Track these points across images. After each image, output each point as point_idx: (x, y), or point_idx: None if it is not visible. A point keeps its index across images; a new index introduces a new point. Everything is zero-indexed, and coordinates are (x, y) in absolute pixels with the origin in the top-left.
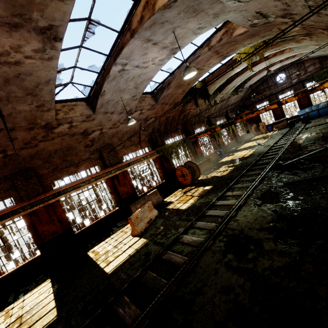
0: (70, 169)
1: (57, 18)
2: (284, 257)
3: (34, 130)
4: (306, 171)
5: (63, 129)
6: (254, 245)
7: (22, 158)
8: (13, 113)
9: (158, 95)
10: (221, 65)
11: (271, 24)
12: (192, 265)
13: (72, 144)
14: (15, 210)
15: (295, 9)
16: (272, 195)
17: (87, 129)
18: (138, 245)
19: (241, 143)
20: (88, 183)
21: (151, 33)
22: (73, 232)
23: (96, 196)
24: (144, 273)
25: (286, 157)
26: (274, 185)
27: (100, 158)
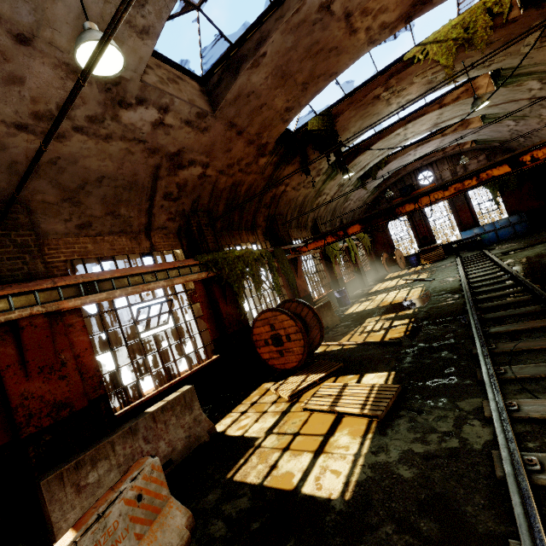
0: None
1: None
2: None
3: None
4: None
5: None
6: None
7: None
8: None
9: (222, 84)
10: (374, 76)
11: None
12: None
13: None
14: None
15: None
16: None
17: None
18: None
19: (367, 283)
20: None
21: None
22: None
23: None
24: None
25: None
26: None
27: None
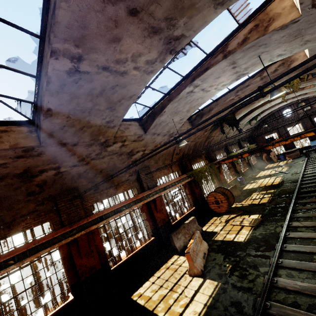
0: (109, 191)
1: (193, 28)
2: None
3: (92, 147)
4: None
5: (115, 147)
6: None
7: (71, 176)
8: (85, 126)
9: (196, 120)
10: (251, 97)
11: None
12: None
13: (116, 164)
14: (56, 237)
15: None
16: None
17: (133, 150)
18: (208, 289)
19: (255, 171)
20: (128, 207)
21: (242, 55)
22: (109, 268)
23: (133, 222)
24: None
25: None
26: None
27: (137, 180)
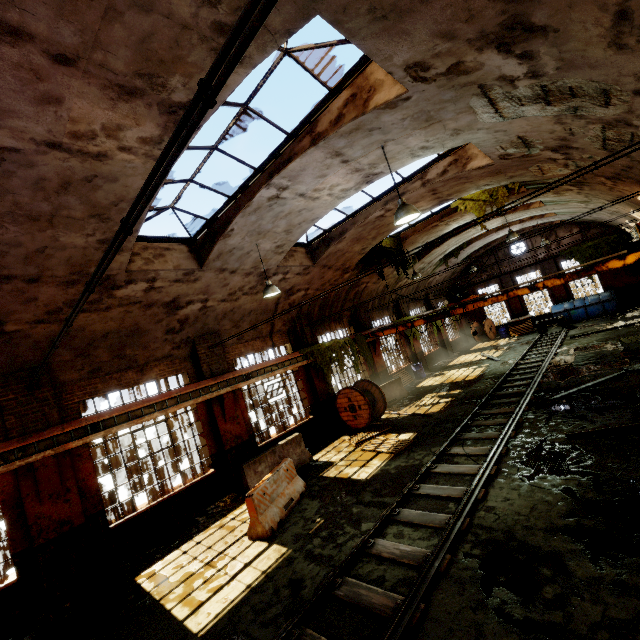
0: (126, 375)
1: None
2: (627, 596)
3: (76, 287)
4: (602, 414)
5: (134, 291)
6: (550, 566)
7: (33, 341)
8: (49, 247)
9: (319, 250)
10: (430, 215)
11: (531, 159)
12: (416, 614)
13: (142, 323)
14: None
15: (580, 141)
16: (552, 458)
17: (179, 298)
18: (267, 561)
19: (452, 354)
20: (160, 409)
21: (348, 143)
22: (105, 525)
23: (171, 439)
24: (297, 635)
25: (552, 385)
26: (547, 437)
27: (190, 357)
